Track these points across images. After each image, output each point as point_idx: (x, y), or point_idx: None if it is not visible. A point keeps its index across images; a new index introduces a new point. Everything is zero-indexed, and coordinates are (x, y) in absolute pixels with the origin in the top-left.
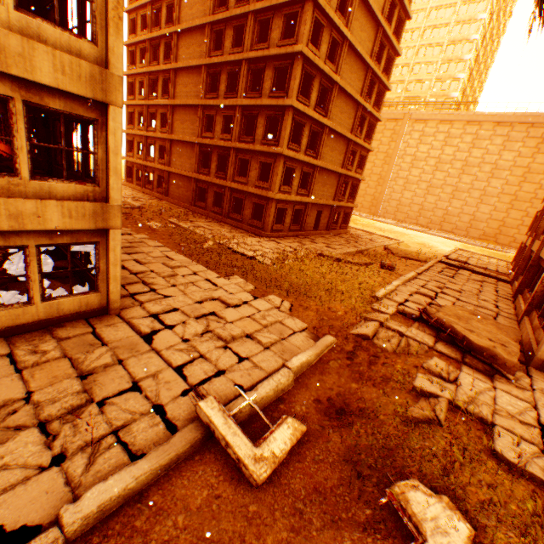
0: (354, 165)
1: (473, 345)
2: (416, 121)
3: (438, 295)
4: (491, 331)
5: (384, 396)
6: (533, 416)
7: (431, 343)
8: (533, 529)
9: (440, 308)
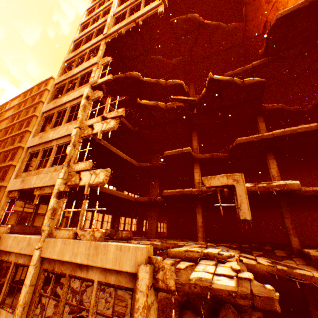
0: None
1: None
2: None
3: None
4: None
5: None
6: None
7: None
8: None
9: None
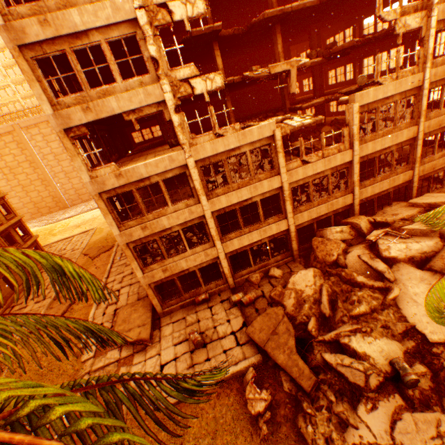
0: (1, 216)
1: (133, 341)
2: (29, 127)
3: (120, 293)
4: (140, 315)
5: (106, 429)
6: (159, 362)
7: (119, 355)
8: (153, 444)
9: (116, 321)
